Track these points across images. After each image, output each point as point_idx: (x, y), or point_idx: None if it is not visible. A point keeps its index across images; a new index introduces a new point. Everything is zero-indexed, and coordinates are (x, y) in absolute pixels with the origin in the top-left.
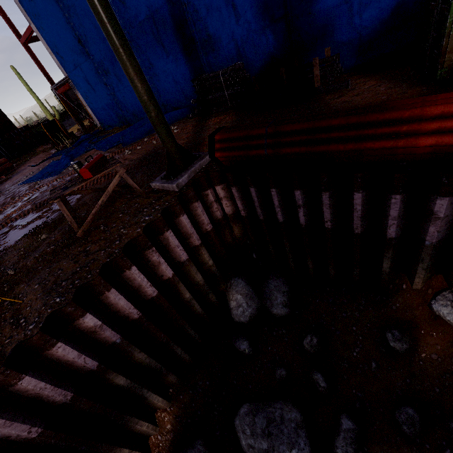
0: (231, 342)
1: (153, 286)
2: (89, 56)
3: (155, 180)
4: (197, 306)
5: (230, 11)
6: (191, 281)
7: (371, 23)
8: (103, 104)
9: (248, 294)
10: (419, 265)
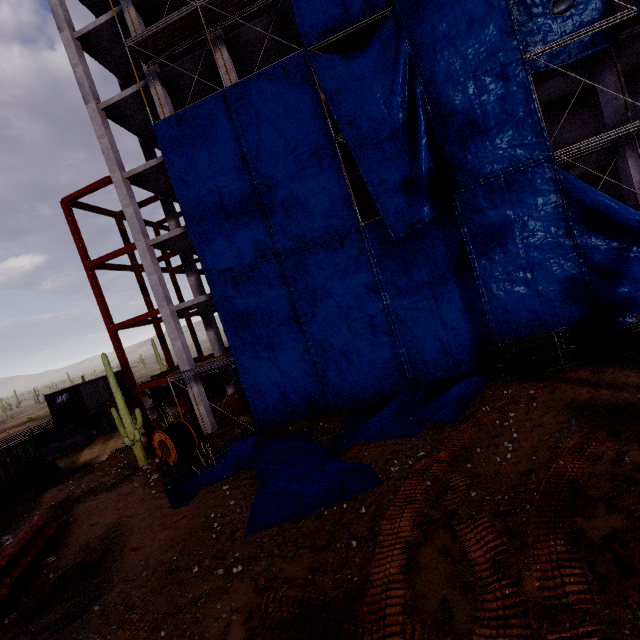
0: None
1: None
2: (303, 335)
3: None
4: None
5: (532, 295)
6: None
7: None
8: (288, 390)
9: None
10: None
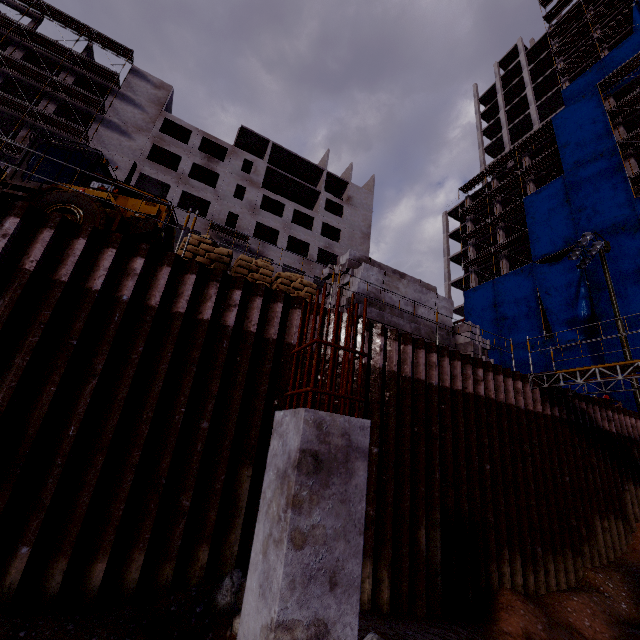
0: None
1: None
2: None
3: None
4: None
5: None
6: None
7: None
8: None
9: None
10: None
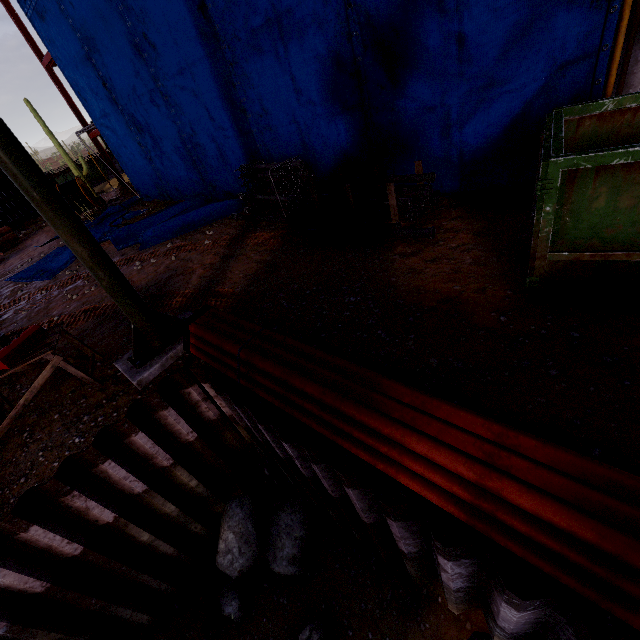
0: (218, 595)
1: (76, 541)
2: (117, 106)
3: (122, 359)
4: (164, 546)
5: (289, 84)
6: (157, 512)
7: (478, 139)
8: (139, 168)
9: (244, 535)
10: (446, 595)
